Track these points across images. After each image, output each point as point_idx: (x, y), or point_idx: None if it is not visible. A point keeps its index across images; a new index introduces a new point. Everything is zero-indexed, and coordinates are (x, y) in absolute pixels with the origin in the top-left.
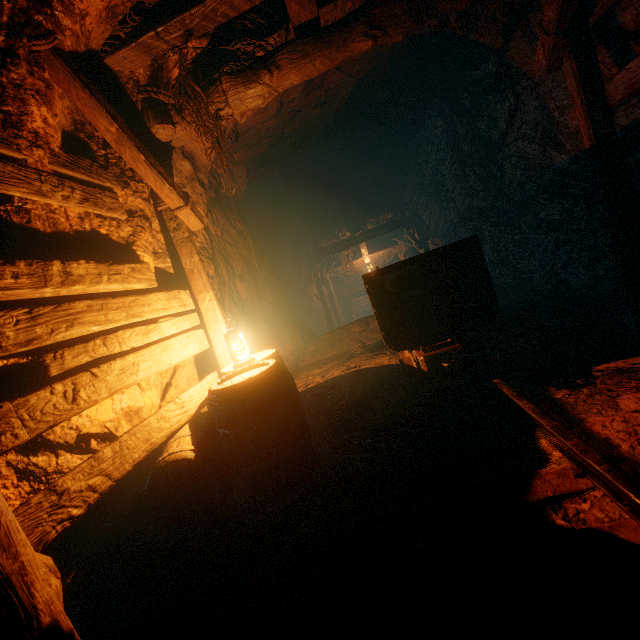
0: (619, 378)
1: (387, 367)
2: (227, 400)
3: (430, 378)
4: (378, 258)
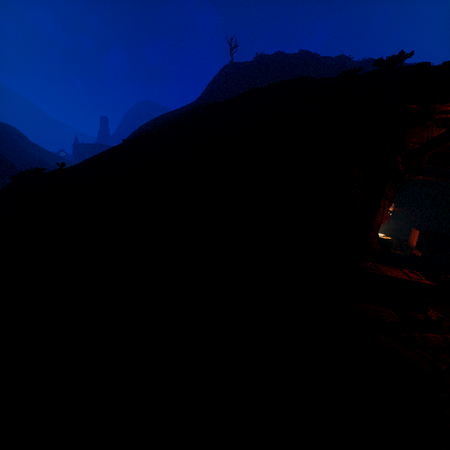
0: None
1: (400, 254)
2: (382, 240)
3: (420, 259)
4: (396, 210)
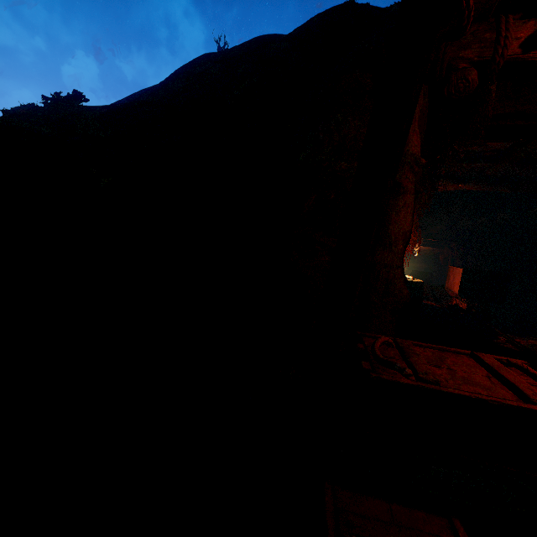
0: (533, 339)
1: (435, 306)
2: (409, 284)
3: (465, 312)
4: (422, 250)
